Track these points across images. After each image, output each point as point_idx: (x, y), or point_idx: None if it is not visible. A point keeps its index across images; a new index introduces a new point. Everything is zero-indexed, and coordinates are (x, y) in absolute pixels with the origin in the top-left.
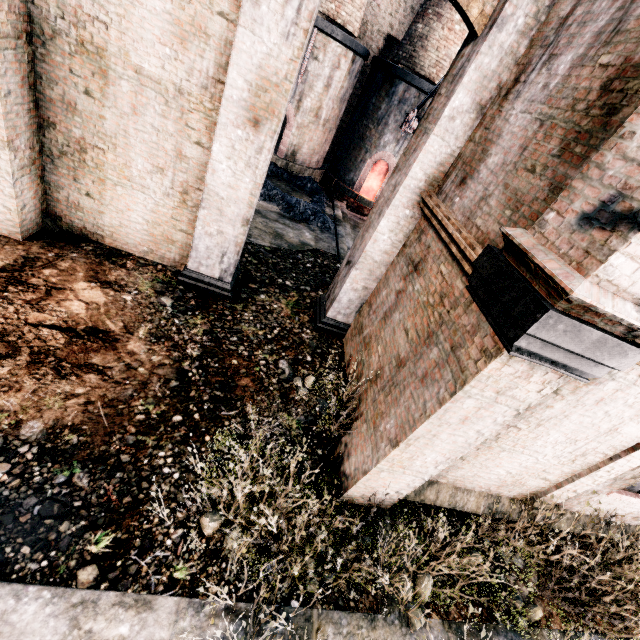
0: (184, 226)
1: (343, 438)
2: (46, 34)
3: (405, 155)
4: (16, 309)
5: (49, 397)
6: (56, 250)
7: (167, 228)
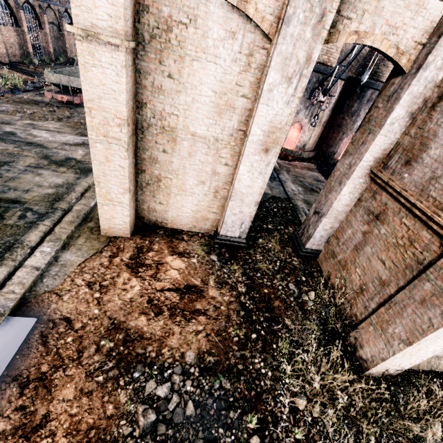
0: (214, 210)
1: (351, 333)
2: (144, 127)
3: (353, 144)
4: (148, 282)
5: (188, 335)
6: (148, 238)
7: (204, 212)
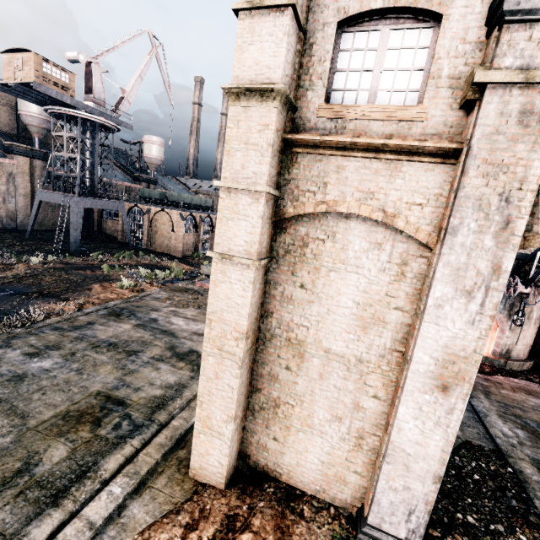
0: (358, 467)
1: None
2: (267, 337)
3: None
4: None
5: None
6: (248, 499)
7: (340, 469)
